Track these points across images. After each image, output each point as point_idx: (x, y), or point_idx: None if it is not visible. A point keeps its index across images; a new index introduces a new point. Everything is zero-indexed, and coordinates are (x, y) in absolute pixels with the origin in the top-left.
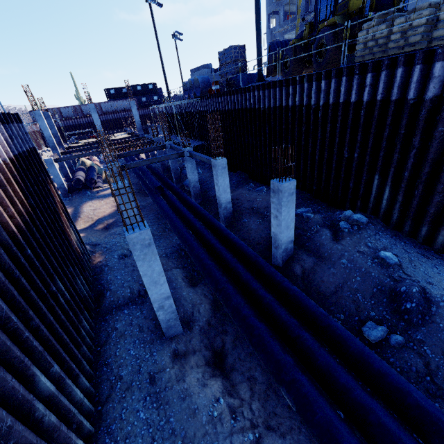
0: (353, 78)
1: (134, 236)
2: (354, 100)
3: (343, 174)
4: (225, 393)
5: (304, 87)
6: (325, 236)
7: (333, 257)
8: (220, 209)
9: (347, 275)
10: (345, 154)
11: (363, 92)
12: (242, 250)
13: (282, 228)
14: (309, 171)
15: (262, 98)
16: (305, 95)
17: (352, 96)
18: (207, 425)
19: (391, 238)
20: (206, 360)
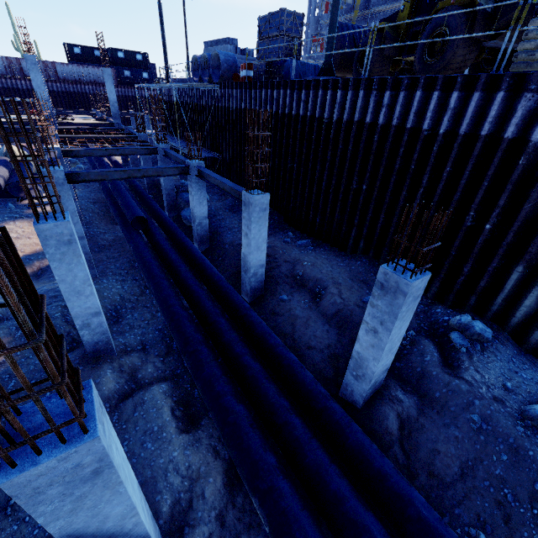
0: (518, 96)
1: (36, 472)
2: (511, 136)
3: (455, 251)
4: None
5: (415, 96)
6: (432, 356)
7: (452, 404)
8: (246, 275)
9: (481, 446)
10: (467, 220)
11: (530, 125)
12: (295, 375)
13: (382, 354)
14: (391, 233)
15: (329, 103)
16: (413, 111)
17: (508, 127)
18: None
19: (532, 372)
20: None
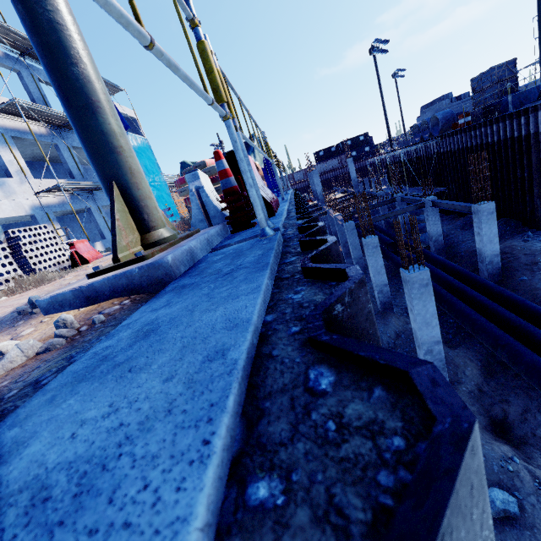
0: None
1: (414, 275)
2: None
3: None
4: (519, 458)
5: None
6: None
7: None
8: (482, 265)
9: None
10: None
11: None
12: (529, 308)
13: None
14: None
15: None
16: None
17: None
18: (500, 474)
19: None
20: (482, 424)
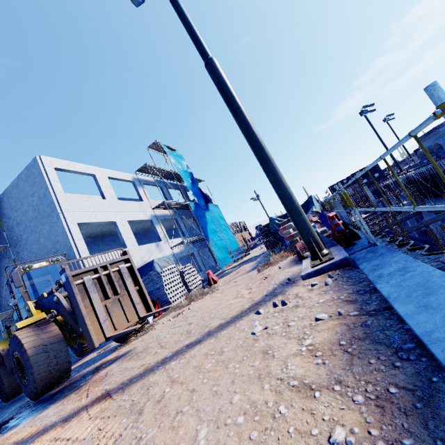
0: None
1: None
2: None
3: None
4: None
5: None
6: None
7: None
8: None
9: None
10: None
11: None
12: None
13: None
14: None
15: None
16: None
17: None
18: None
19: None
20: None
